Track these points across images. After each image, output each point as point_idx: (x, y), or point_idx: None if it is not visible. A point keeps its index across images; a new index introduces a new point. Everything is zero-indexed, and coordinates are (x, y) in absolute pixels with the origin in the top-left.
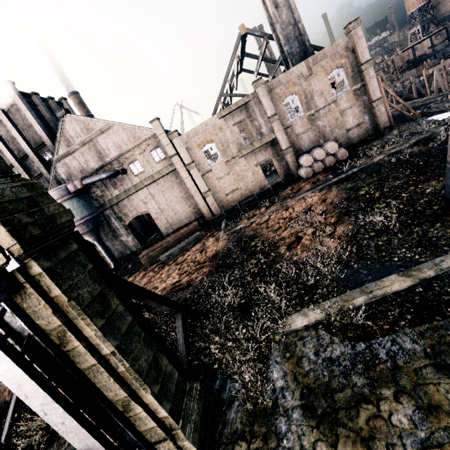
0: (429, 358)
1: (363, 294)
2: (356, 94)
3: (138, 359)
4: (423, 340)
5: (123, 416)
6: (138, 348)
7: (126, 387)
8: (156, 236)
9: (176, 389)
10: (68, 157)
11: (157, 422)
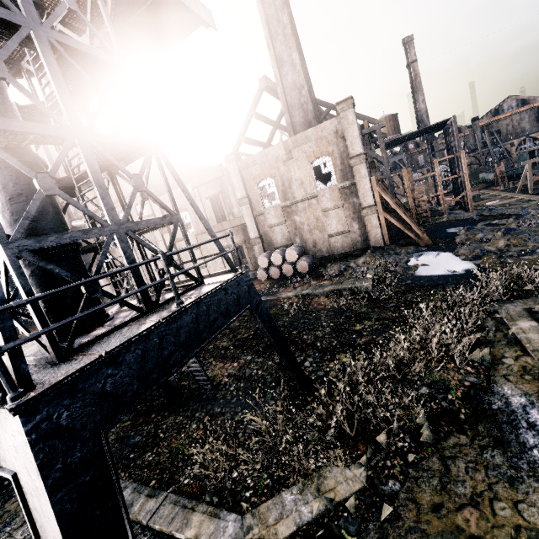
0: None
1: None
2: (345, 193)
3: None
4: None
5: None
6: None
7: None
8: None
9: None
10: None
11: None
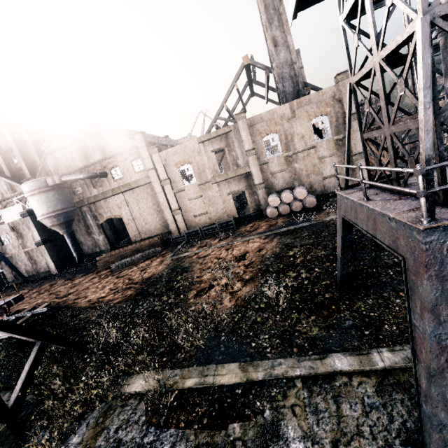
0: None
1: (198, 376)
2: (338, 144)
3: None
4: None
5: None
6: None
7: None
8: (130, 239)
9: None
10: (58, 152)
11: None
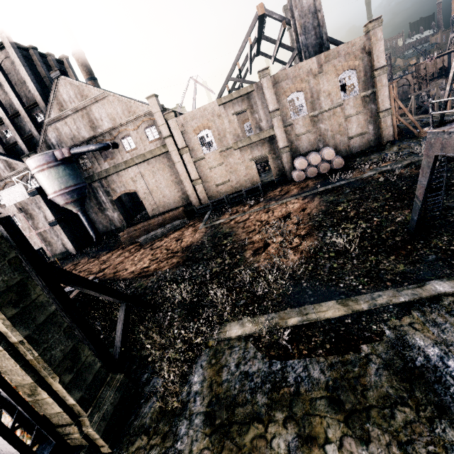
0: (328, 390)
1: (298, 315)
2: (365, 101)
3: (51, 349)
4: (330, 372)
5: (24, 401)
6: (54, 338)
7: (33, 373)
8: (144, 215)
9: (94, 379)
10: (60, 122)
11: (64, 408)
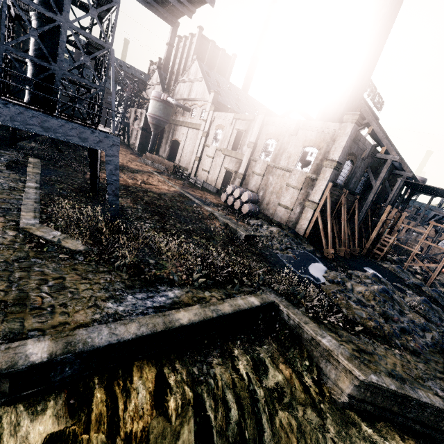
0: None
1: (34, 167)
2: (308, 182)
3: None
4: None
5: None
6: None
7: None
8: None
9: None
10: (183, 83)
11: None
